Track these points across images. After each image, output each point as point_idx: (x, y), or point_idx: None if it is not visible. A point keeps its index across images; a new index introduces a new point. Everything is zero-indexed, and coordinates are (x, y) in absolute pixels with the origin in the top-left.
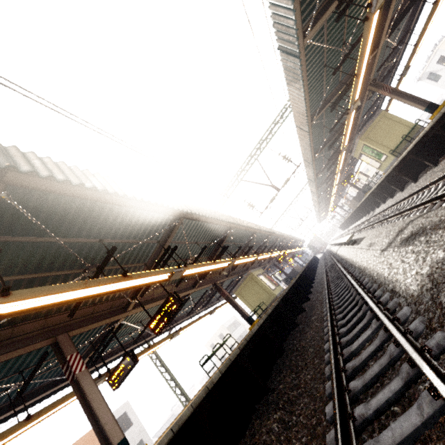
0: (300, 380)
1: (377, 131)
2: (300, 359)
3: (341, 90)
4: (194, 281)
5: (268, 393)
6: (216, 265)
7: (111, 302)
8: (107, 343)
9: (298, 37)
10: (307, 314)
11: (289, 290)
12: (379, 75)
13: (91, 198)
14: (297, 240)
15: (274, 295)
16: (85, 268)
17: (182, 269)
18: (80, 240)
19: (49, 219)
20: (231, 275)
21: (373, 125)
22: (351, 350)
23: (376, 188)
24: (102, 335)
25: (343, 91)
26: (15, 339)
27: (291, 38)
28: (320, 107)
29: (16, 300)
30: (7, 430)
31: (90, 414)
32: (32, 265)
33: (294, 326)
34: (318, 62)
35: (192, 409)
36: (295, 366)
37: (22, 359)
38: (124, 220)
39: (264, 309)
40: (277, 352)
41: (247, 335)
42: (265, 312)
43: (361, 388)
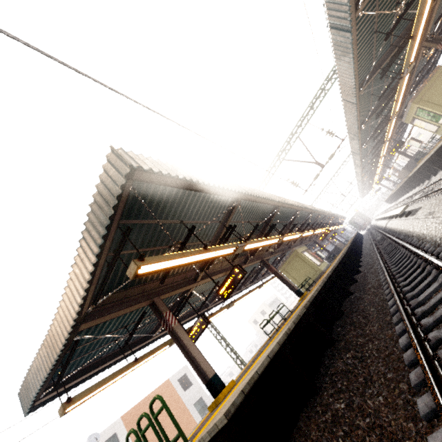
0: (365, 331)
1: (434, 90)
2: (362, 317)
3: (393, 53)
4: (245, 257)
5: (335, 343)
6: (268, 241)
7: (185, 274)
8: (180, 308)
9: (351, 13)
10: (360, 284)
11: (339, 263)
12: (437, 26)
13: (180, 187)
14: (337, 217)
15: (320, 271)
16: (169, 245)
17: (243, 244)
18: (168, 221)
19: (150, 206)
20: (276, 253)
21: (429, 84)
22: (418, 300)
23: (433, 154)
24: (176, 302)
25: (395, 54)
26: (127, 299)
27: (343, 14)
28: (369, 75)
29: (148, 263)
30: (124, 367)
31: (187, 355)
32: (138, 242)
33: (348, 294)
34: (368, 29)
35: (279, 346)
36: (357, 323)
37: (127, 316)
38: (197, 204)
39: (310, 283)
40: (336, 314)
41: (309, 298)
42: (312, 286)
43: (432, 323)
